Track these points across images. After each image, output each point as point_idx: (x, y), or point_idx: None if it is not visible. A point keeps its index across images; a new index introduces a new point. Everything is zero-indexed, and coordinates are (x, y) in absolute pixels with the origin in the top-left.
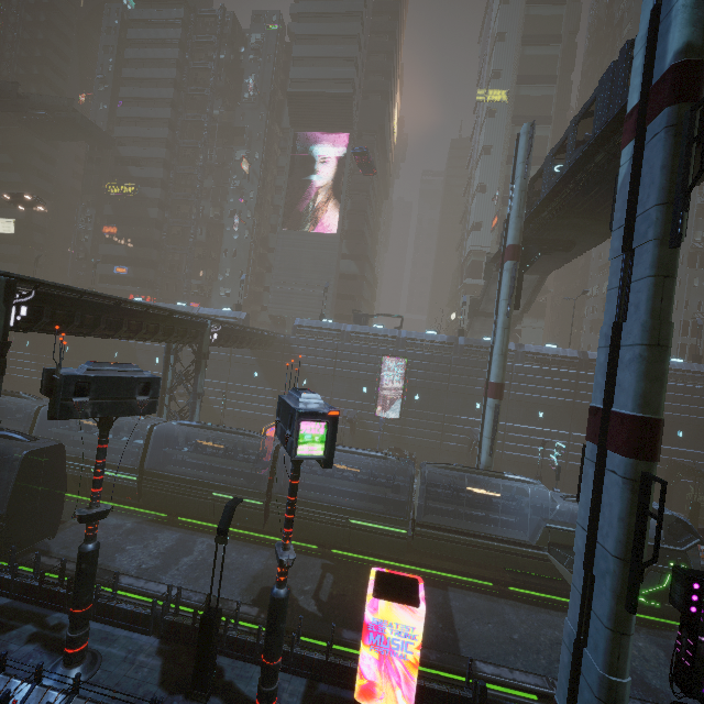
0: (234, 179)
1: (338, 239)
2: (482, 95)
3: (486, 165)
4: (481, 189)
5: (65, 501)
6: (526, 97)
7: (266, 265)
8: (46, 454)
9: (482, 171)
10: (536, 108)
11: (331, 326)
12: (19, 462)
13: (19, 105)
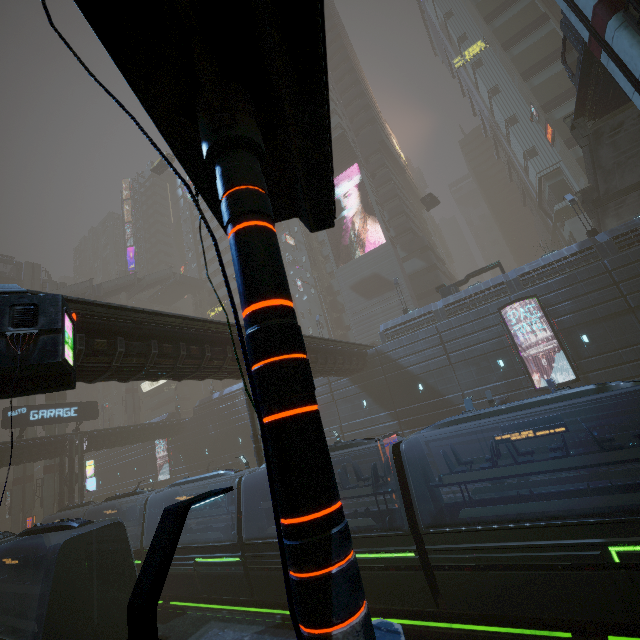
0: (287, 257)
1: (389, 245)
2: (459, 61)
3: (502, 102)
4: (511, 123)
5: (186, 614)
6: (504, 24)
7: (339, 308)
8: (97, 540)
9: (501, 109)
10: (521, 22)
11: (419, 312)
12: (55, 558)
13: (141, 285)
